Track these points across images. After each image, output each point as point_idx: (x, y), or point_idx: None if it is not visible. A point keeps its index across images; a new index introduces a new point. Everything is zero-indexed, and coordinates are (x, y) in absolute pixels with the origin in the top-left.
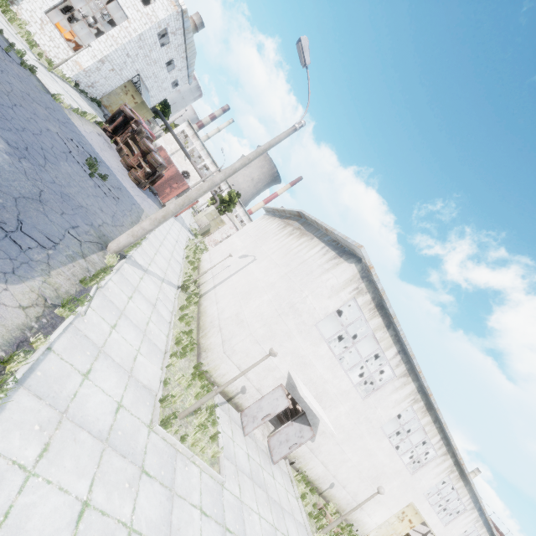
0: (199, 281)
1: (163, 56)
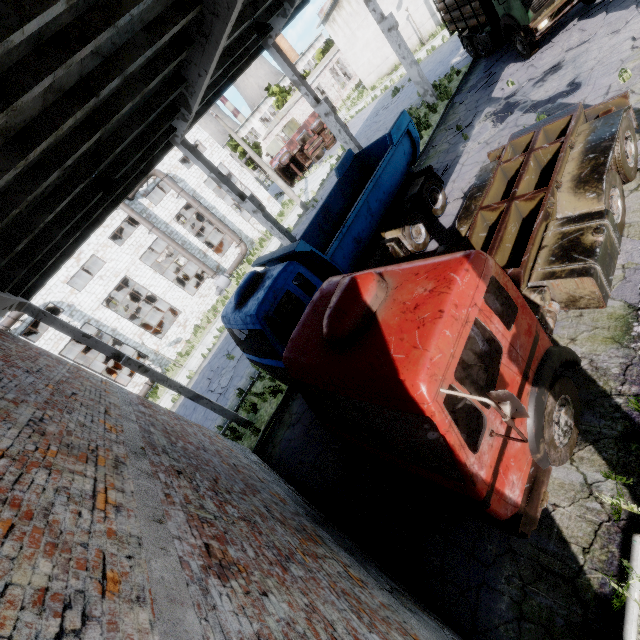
0: (415, 50)
1: None
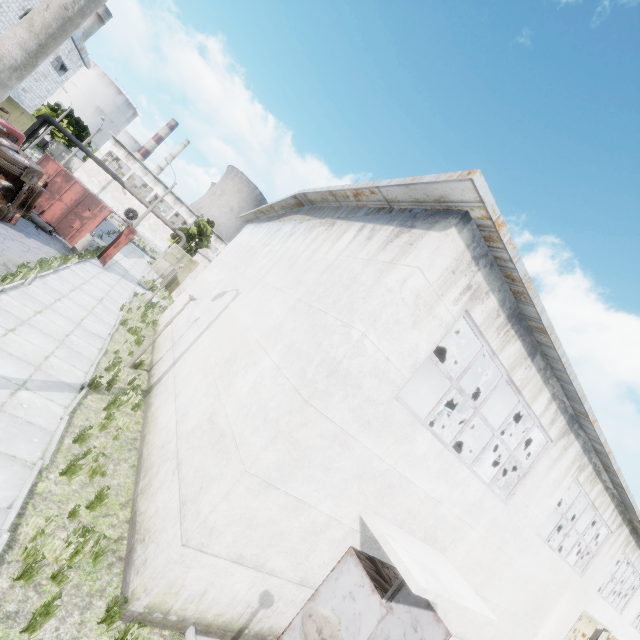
0: (152, 359)
1: (7, 1)
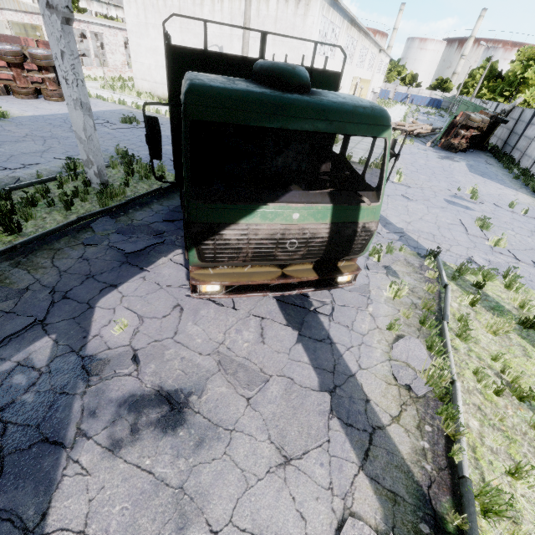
0: None
1: None
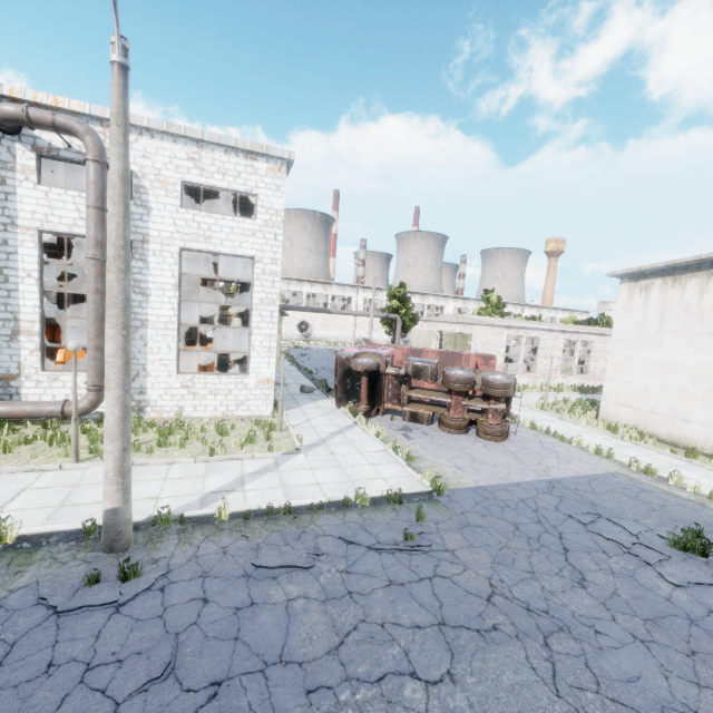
0: None
1: None
